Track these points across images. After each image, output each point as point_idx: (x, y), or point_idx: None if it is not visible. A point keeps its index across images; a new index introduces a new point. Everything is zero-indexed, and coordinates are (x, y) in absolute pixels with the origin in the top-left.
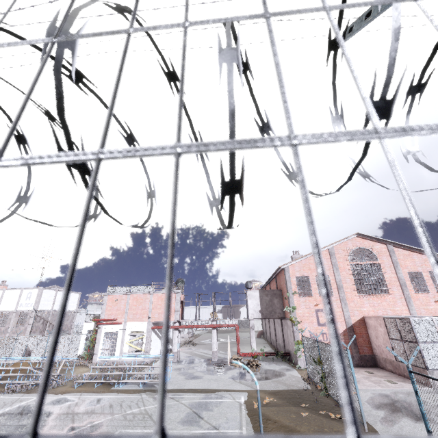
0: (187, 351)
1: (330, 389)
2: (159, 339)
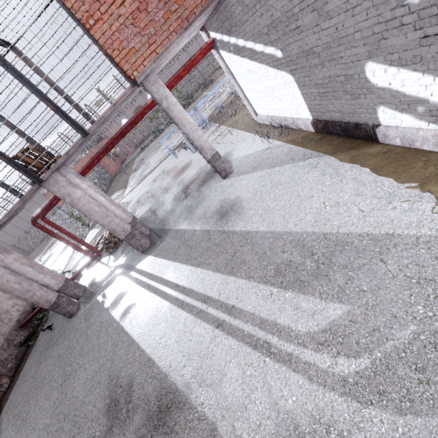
0: (383, 294)
1: (86, 220)
2: (273, 69)
